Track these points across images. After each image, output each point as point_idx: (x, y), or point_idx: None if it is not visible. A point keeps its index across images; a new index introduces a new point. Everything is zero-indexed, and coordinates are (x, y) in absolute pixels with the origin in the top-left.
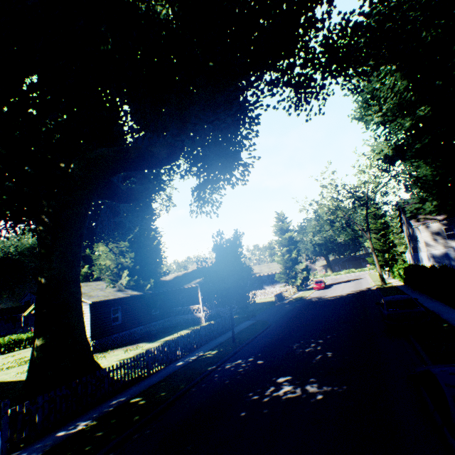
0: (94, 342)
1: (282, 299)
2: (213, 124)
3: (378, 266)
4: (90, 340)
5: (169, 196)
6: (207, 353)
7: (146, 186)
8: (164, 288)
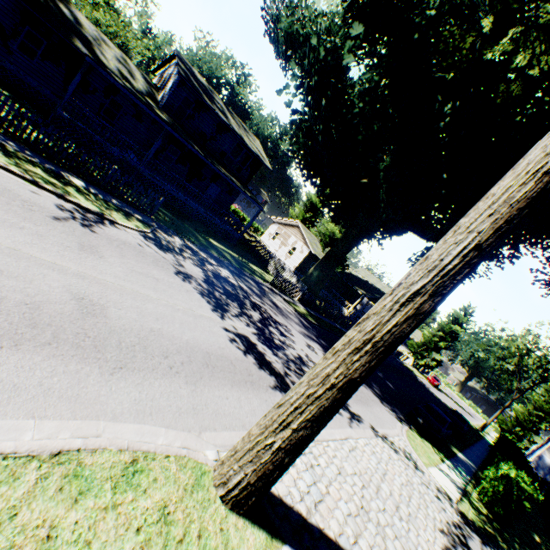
0: (295, 270)
1: (398, 357)
2: None
3: (492, 419)
4: (295, 268)
5: None
6: None
7: (403, 231)
8: (342, 275)
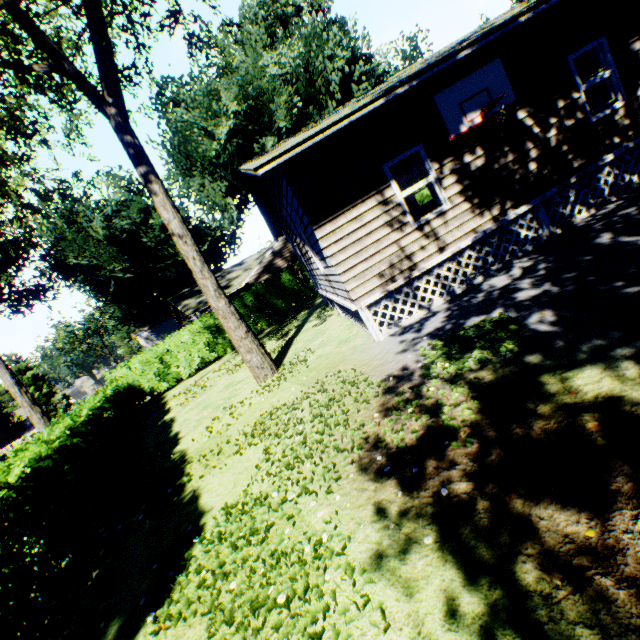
0: None
1: None
2: None
3: None
4: None
5: None
6: None
7: None
8: None
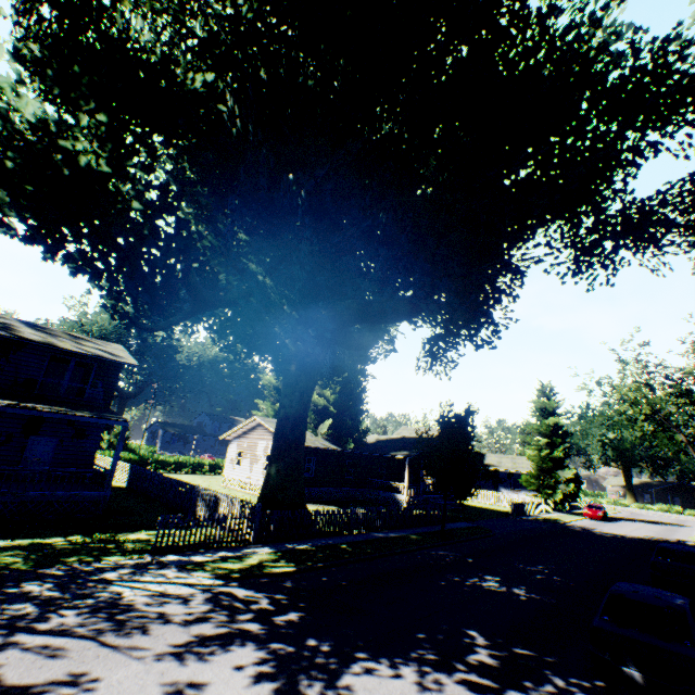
0: None
1: (523, 514)
2: (465, 280)
3: None
4: None
5: (391, 337)
6: (410, 536)
7: (375, 334)
8: (364, 450)
